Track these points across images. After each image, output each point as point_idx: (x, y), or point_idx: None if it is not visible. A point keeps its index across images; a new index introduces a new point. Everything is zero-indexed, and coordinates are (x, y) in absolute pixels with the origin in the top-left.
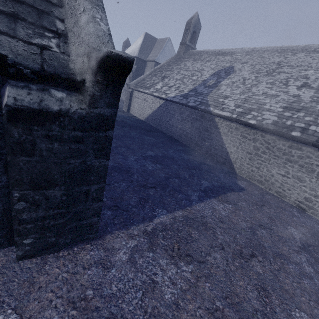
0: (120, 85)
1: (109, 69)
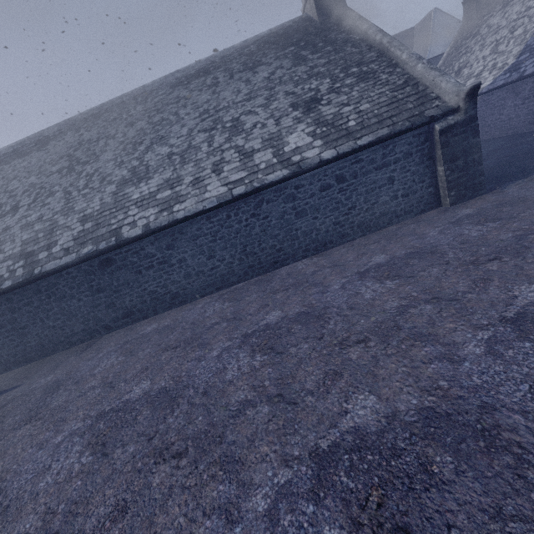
0: (475, 97)
1: (470, 94)
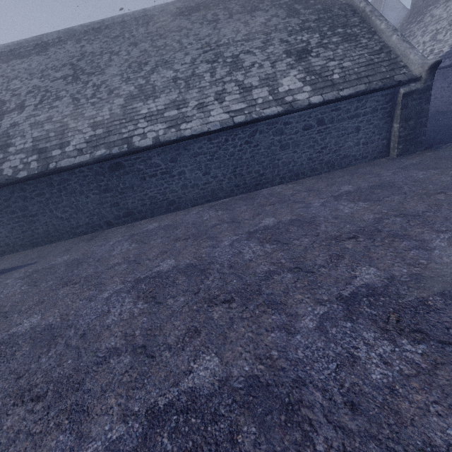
0: (435, 71)
1: (432, 67)
